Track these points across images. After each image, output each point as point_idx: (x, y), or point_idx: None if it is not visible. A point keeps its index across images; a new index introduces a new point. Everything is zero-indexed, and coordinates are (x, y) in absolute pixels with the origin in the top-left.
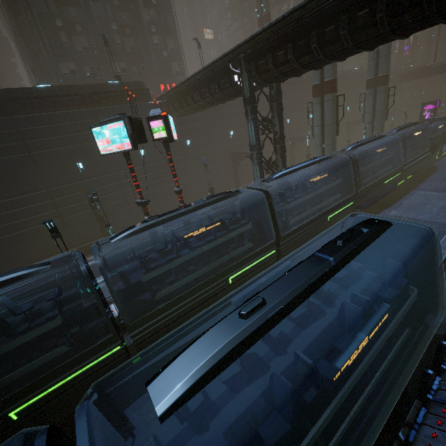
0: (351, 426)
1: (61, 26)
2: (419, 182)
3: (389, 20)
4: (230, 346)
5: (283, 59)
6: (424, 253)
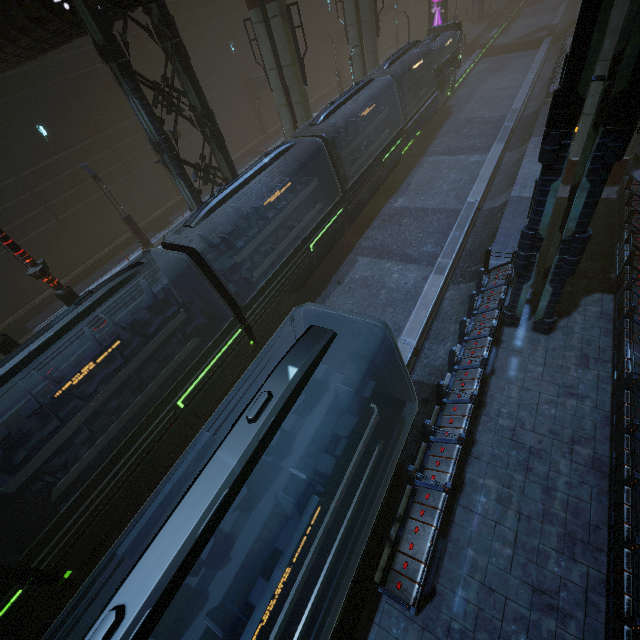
0: (330, 578)
1: None
2: (430, 141)
3: None
4: None
5: None
6: (386, 349)
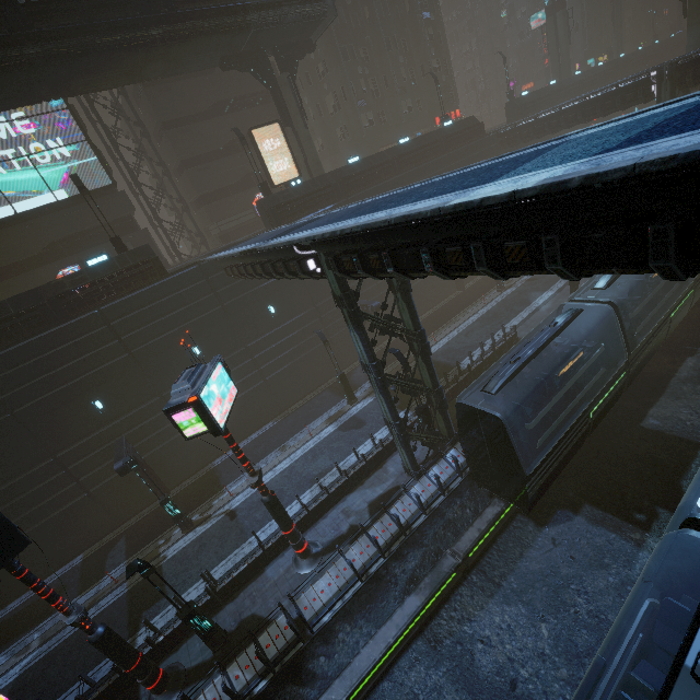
0: None
1: (361, 73)
2: None
3: None
4: None
5: None
6: None
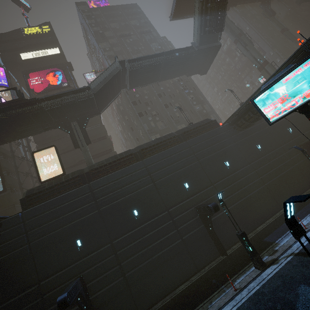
0: None
1: (151, 119)
2: None
3: None
4: None
5: None
6: None
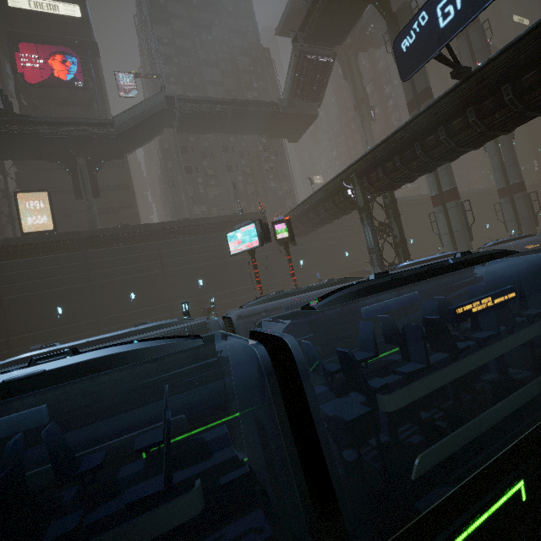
0: None
1: (201, 182)
2: None
3: (482, 121)
4: (363, 285)
5: (393, 168)
6: None
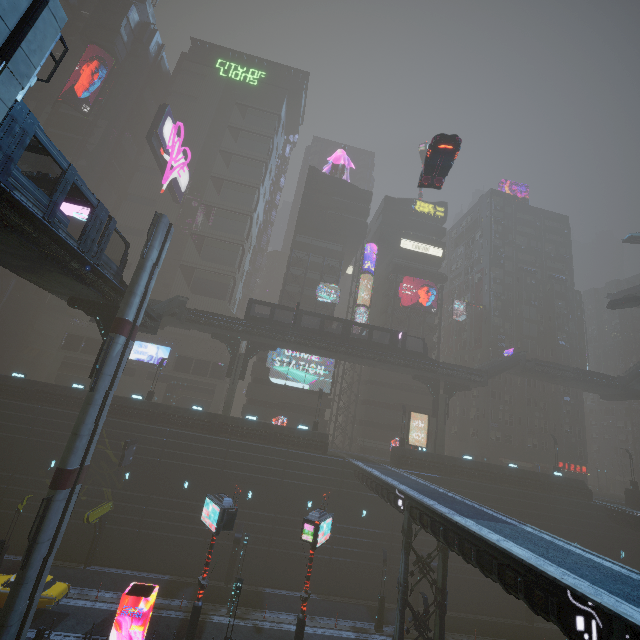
0: None
1: (501, 408)
2: None
3: None
4: None
5: None
6: None
